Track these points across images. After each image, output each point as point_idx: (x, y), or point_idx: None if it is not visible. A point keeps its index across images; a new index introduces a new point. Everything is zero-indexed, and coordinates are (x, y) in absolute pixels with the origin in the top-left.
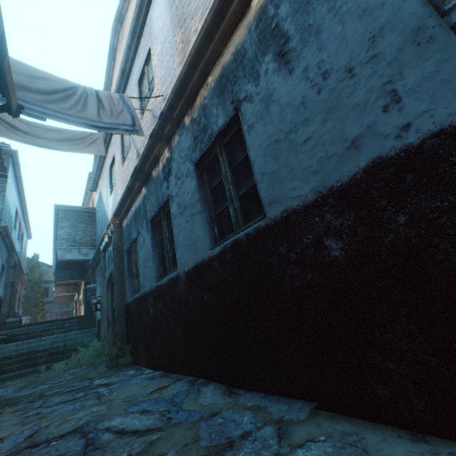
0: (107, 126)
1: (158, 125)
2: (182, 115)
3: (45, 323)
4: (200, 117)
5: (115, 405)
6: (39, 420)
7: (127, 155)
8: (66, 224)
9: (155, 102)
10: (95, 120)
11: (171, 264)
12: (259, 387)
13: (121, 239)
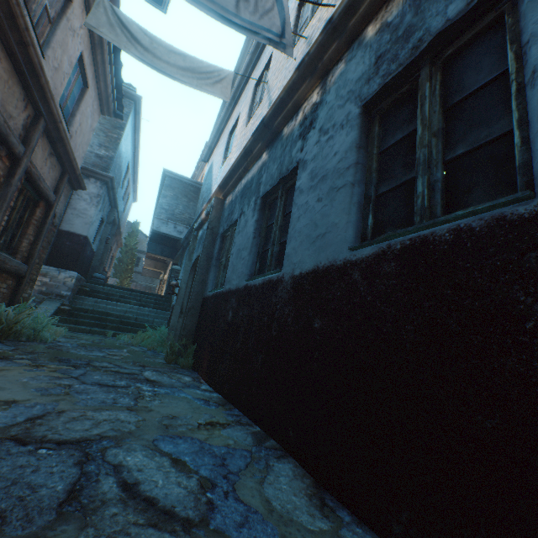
0: (244, 25)
1: (316, 45)
2: (364, 24)
3: (125, 290)
4: (403, 14)
5: (149, 421)
6: (63, 397)
7: (255, 112)
8: (170, 193)
9: (318, 22)
10: (229, 10)
11: (273, 262)
12: (389, 532)
13: (219, 218)
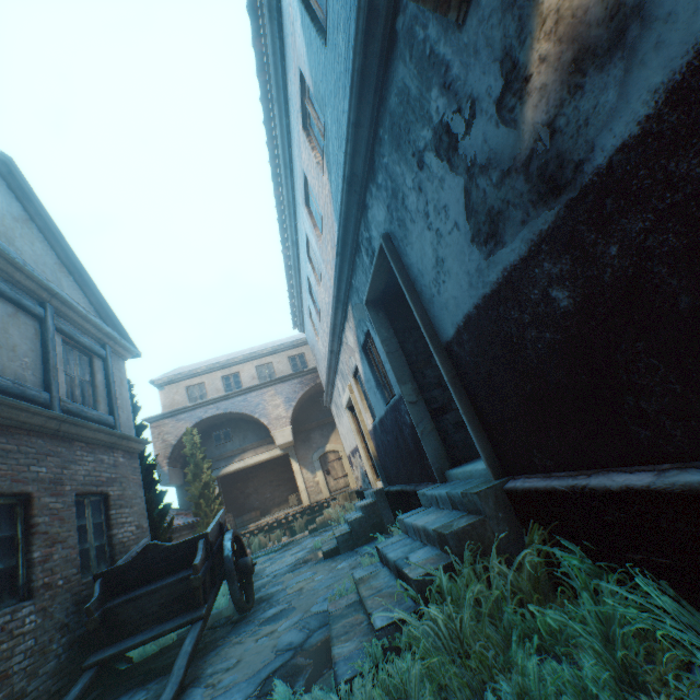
0: None
1: None
2: None
3: None
4: None
5: None
6: None
7: None
8: None
9: None
10: None
11: None
12: None
13: None
